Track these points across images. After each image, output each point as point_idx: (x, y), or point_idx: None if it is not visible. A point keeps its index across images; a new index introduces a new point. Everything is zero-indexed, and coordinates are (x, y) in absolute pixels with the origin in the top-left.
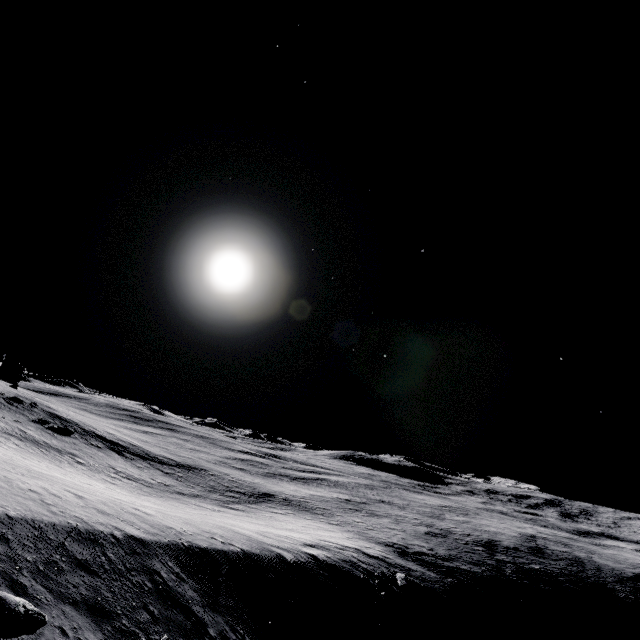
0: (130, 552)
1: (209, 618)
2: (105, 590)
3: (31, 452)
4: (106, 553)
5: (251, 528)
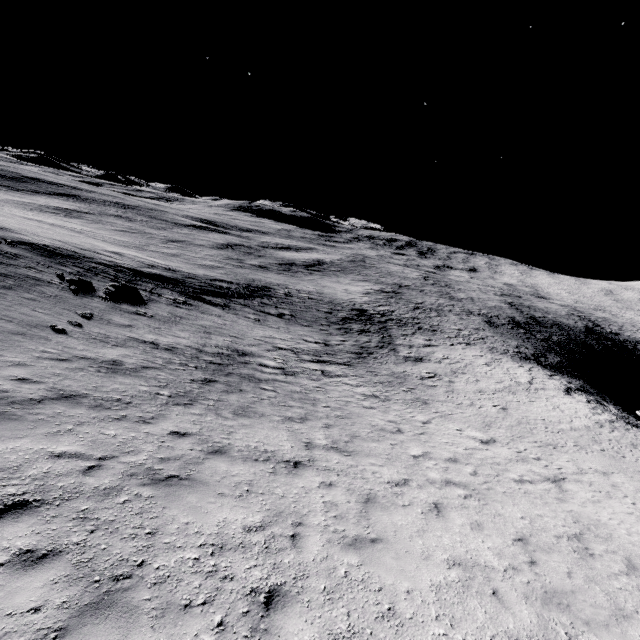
0: None
1: None
2: None
3: (313, 419)
4: None
5: (587, 424)
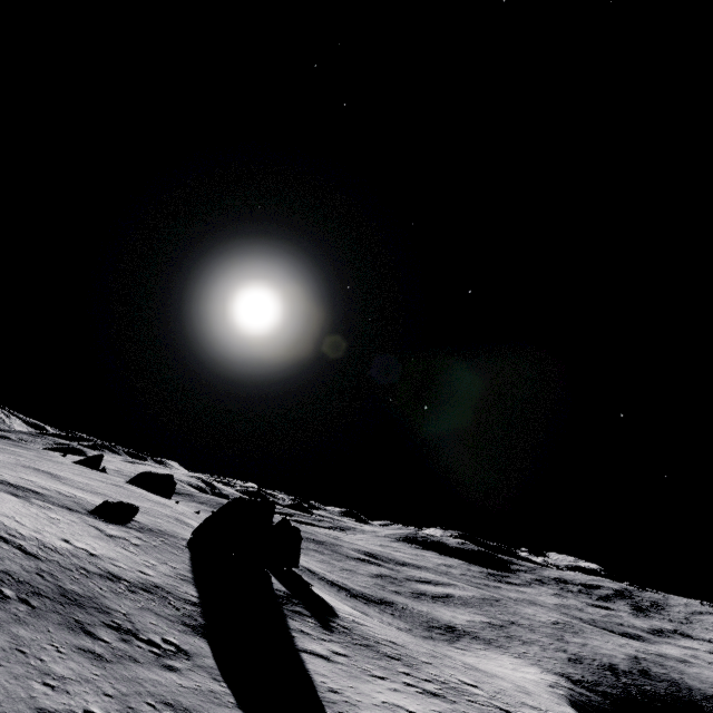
0: None
1: None
2: None
3: None
4: None
5: (515, 675)
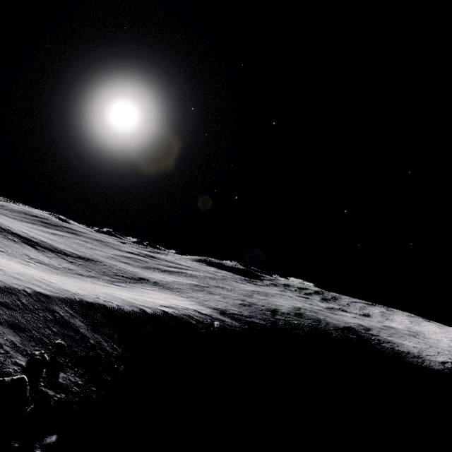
0: (38, 300)
1: (91, 335)
2: (20, 318)
3: None
4: (20, 300)
5: (127, 296)
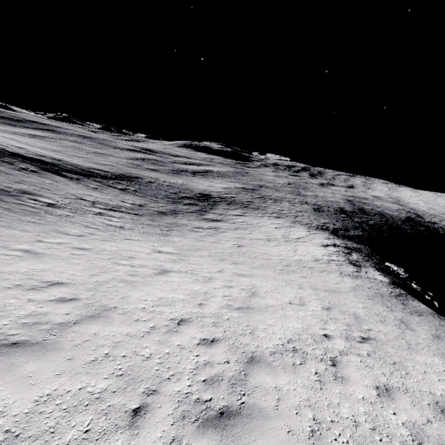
0: None
1: None
2: None
3: None
4: None
5: (304, 259)
